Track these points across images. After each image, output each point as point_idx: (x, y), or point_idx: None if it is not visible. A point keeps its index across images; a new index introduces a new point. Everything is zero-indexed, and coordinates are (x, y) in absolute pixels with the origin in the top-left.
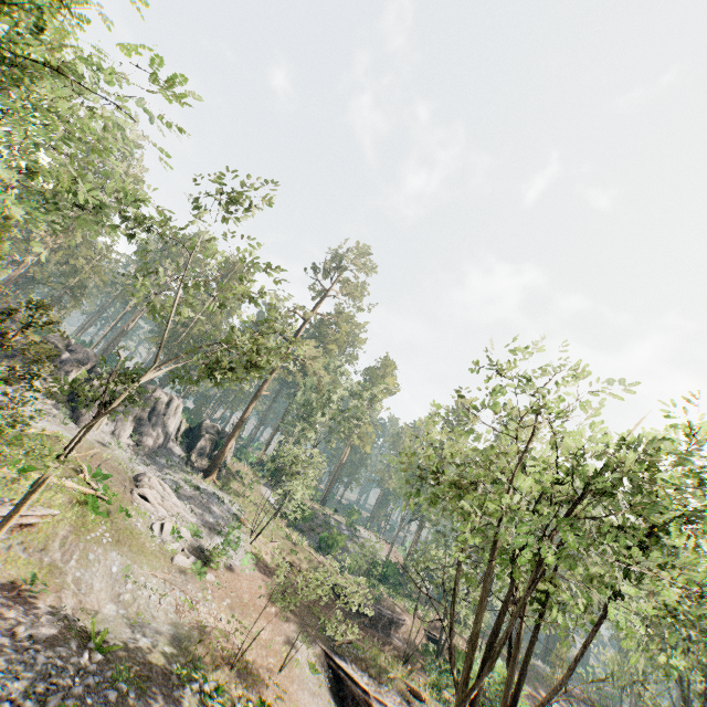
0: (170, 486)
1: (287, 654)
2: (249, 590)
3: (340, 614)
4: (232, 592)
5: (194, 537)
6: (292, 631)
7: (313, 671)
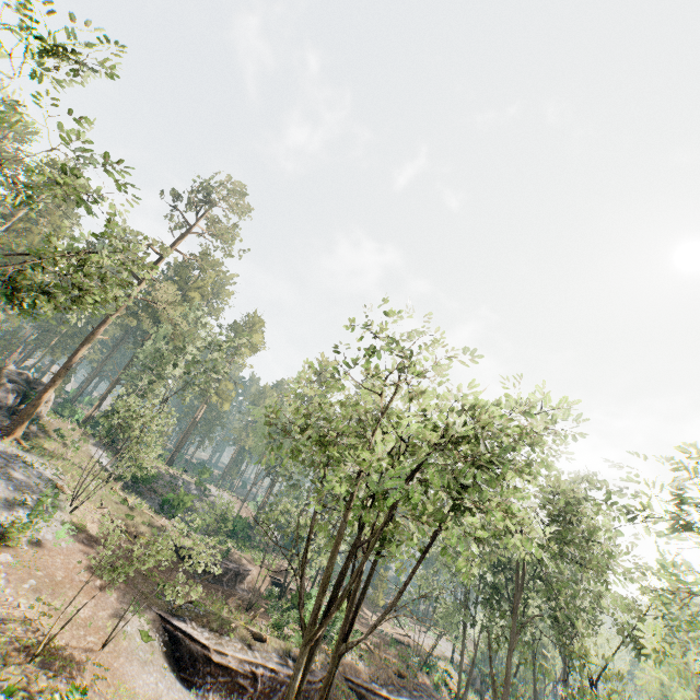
0: None
1: (113, 629)
2: (64, 566)
3: (183, 577)
4: (39, 571)
5: None
6: (121, 602)
7: (145, 639)
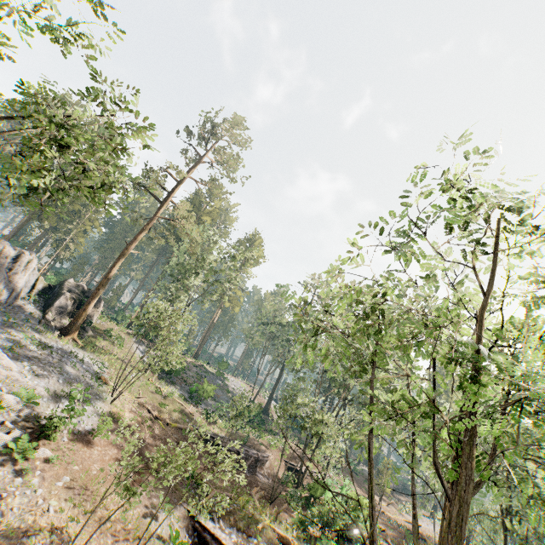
0: (5, 346)
1: (139, 540)
2: (101, 458)
3: (206, 488)
4: (75, 466)
5: (29, 404)
6: (152, 497)
7: (174, 543)
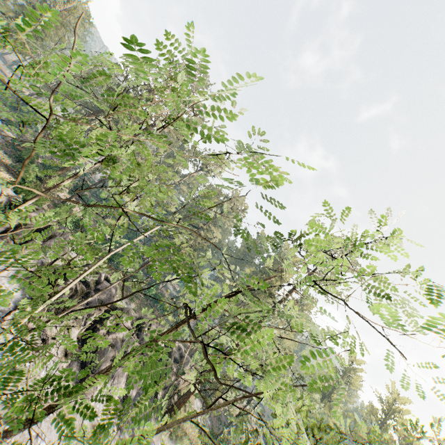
0: None
1: None
2: None
3: None
4: None
5: None
6: None
7: None
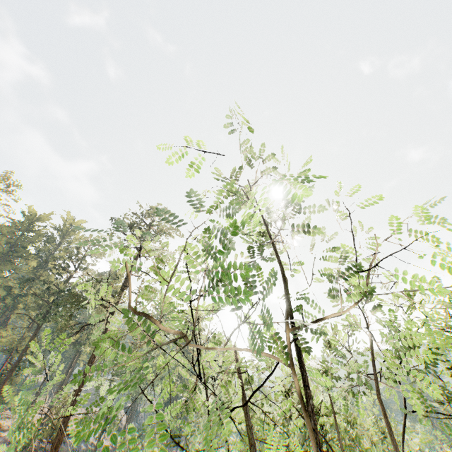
0: None
1: None
2: None
3: None
4: None
5: None
6: None
7: None
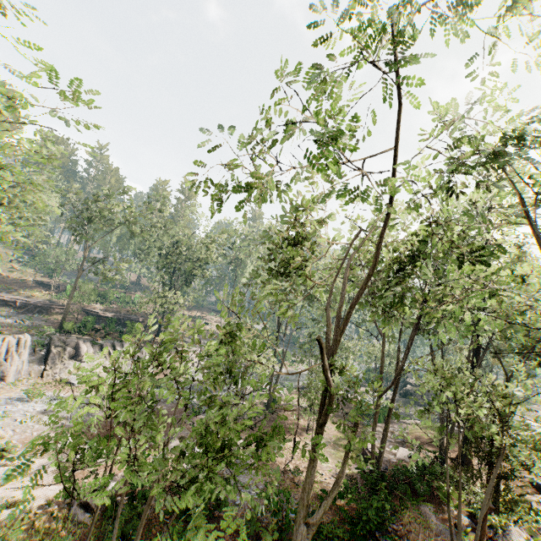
0: None
1: None
2: None
3: None
4: None
5: None
6: None
7: None
